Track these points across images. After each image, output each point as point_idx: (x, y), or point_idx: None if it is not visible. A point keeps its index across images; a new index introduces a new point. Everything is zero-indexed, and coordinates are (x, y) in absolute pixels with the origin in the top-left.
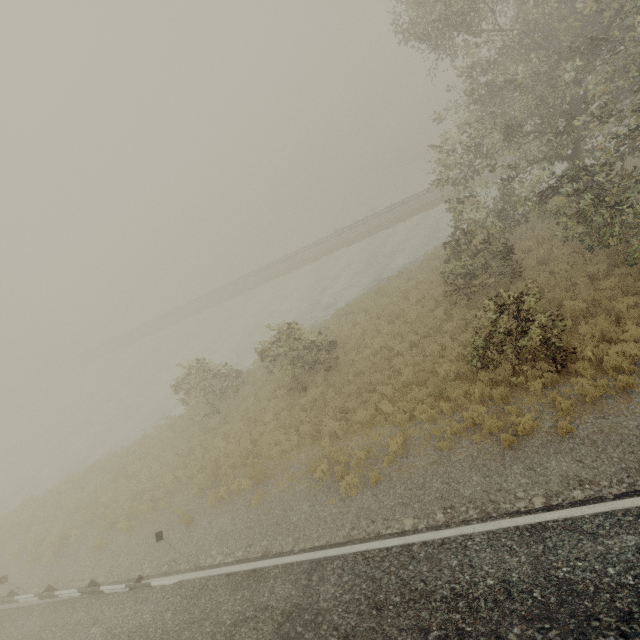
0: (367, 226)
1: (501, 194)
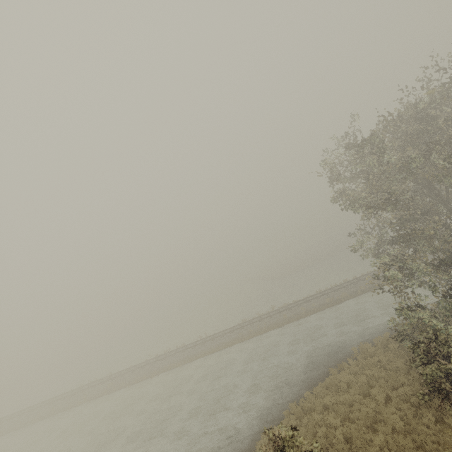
0: (274, 319)
1: (442, 305)
